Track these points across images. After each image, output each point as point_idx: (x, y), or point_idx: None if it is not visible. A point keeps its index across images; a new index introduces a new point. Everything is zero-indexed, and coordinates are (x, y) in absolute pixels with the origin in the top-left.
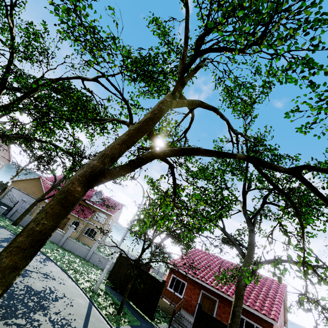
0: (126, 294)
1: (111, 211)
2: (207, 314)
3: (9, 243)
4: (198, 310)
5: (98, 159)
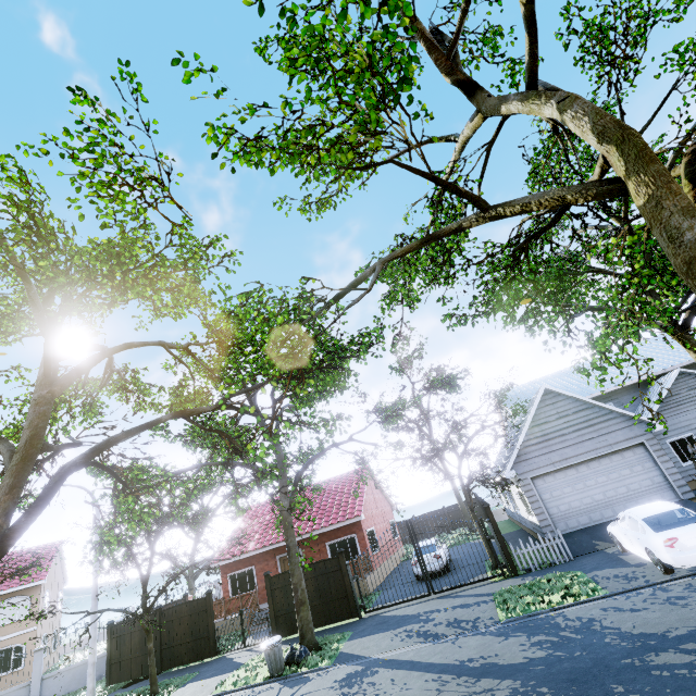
0: (152, 659)
1: (36, 577)
2: (278, 576)
3: None
4: (266, 582)
5: None
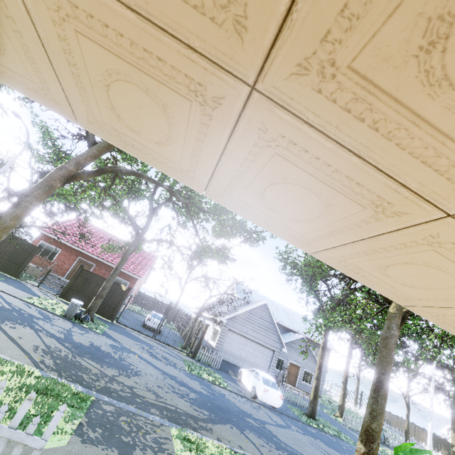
0: None
1: None
2: (88, 272)
3: (4, 211)
4: (79, 269)
5: (74, 165)
